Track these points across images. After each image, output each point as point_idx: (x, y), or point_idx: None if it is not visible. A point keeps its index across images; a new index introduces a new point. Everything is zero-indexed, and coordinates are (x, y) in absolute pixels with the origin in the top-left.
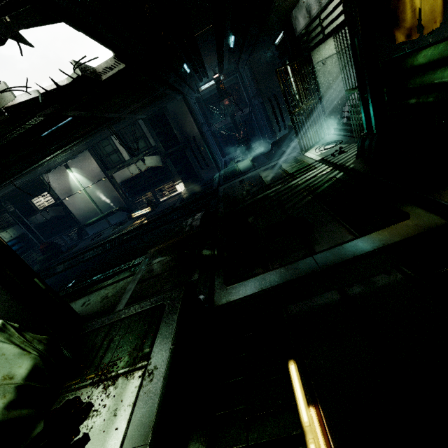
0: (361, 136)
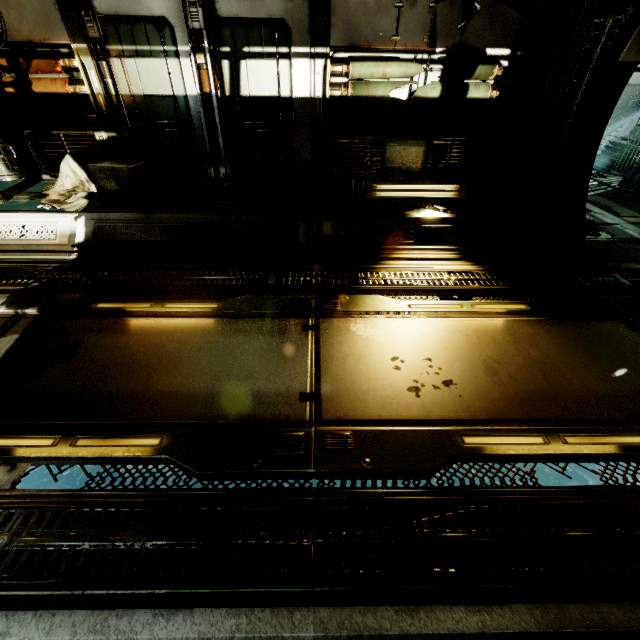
0: (636, 167)
